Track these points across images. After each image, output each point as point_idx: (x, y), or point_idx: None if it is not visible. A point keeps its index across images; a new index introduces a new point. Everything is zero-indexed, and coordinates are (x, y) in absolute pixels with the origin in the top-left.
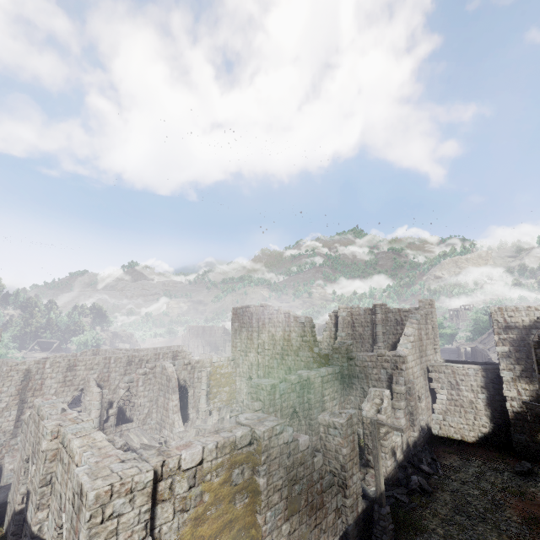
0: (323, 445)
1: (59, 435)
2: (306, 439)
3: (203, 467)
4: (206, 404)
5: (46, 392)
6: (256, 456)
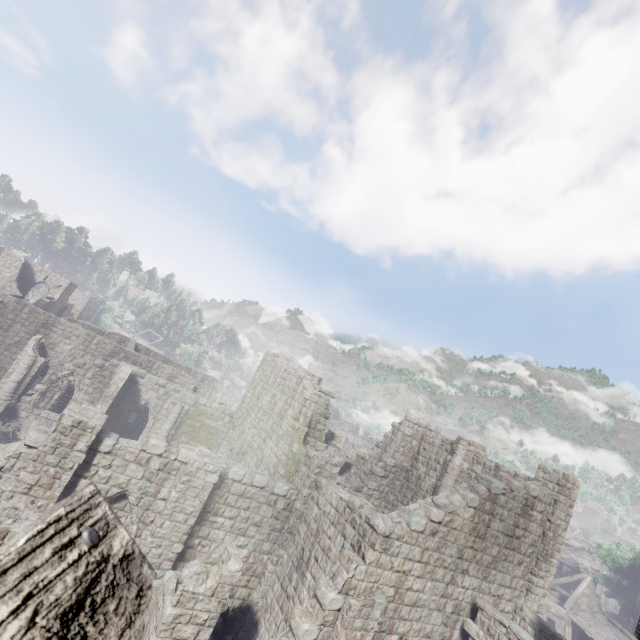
0: None
1: None
2: None
3: None
4: None
5: (10, 336)
6: None
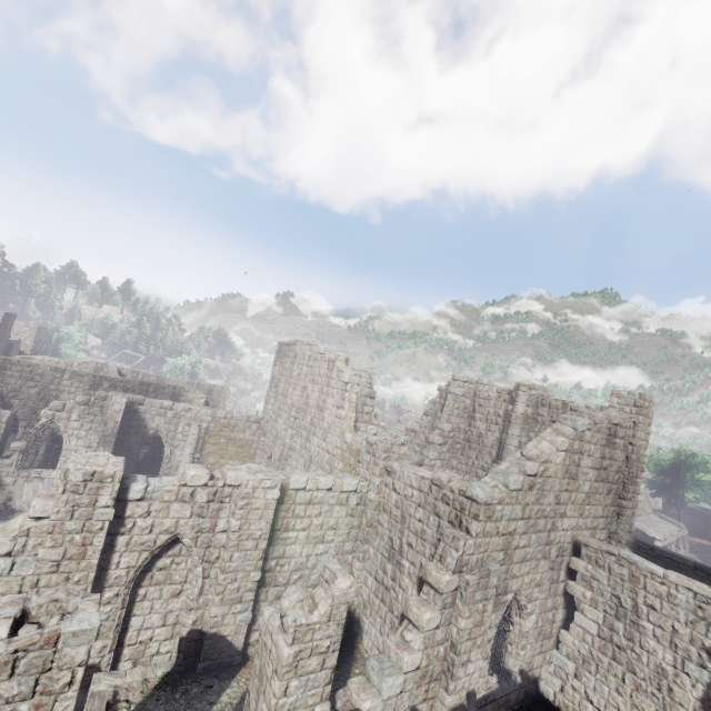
0: None
1: None
2: None
3: None
4: None
5: None
6: None
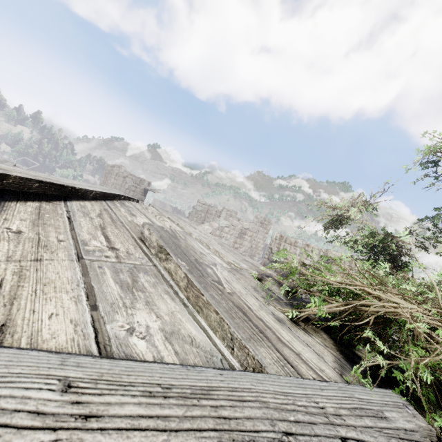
0: None
1: None
2: None
3: None
4: None
5: None
6: None
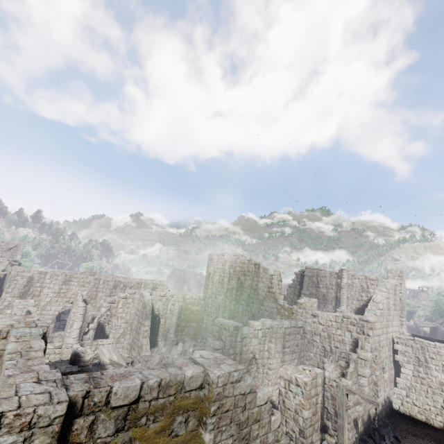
0: (282, 401)
1: (8, 336)
2: (265, 392)
3: (138, 408)
4: (174, 335)
5: (43, 299)
6: (206, 404)
